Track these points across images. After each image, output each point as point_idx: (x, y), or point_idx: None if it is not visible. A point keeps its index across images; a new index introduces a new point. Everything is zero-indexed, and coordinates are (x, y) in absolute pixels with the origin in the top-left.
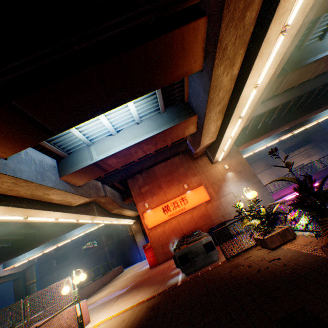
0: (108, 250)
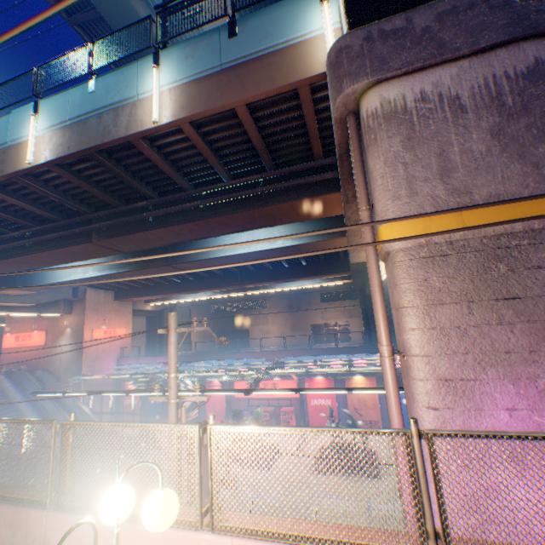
0: None
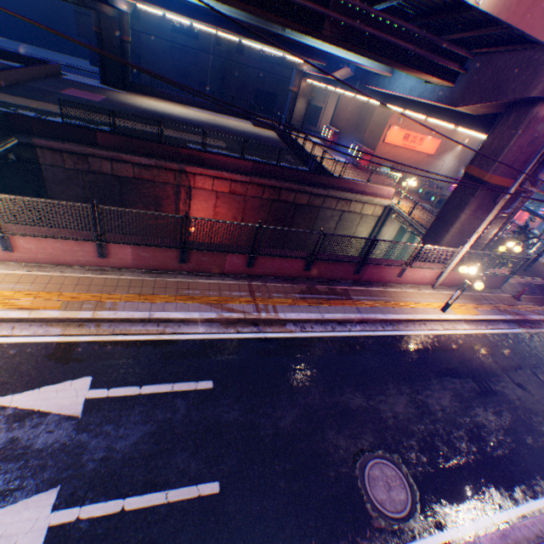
0: (212, 64)
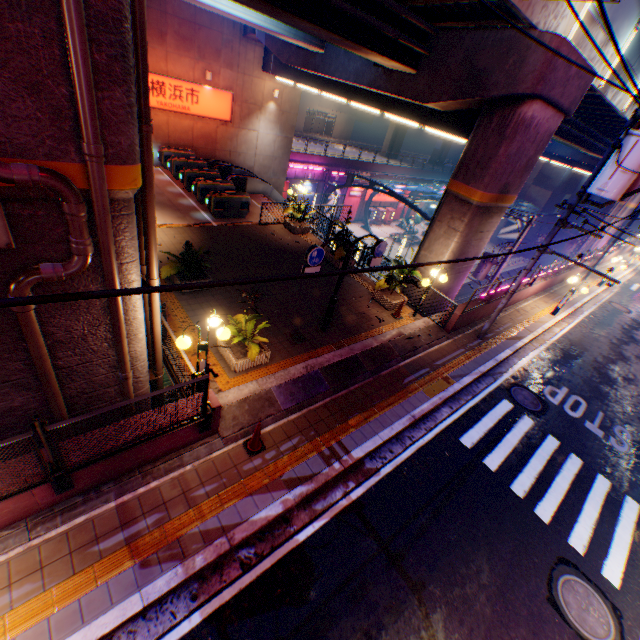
0: None
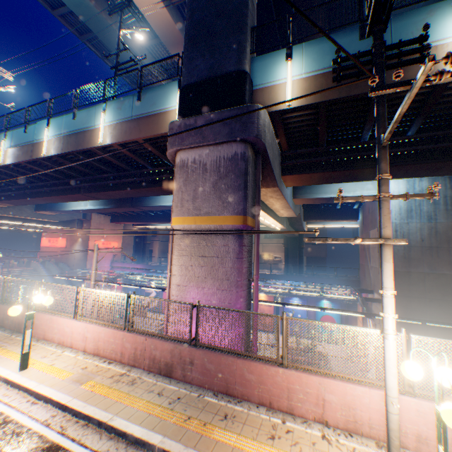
0: None
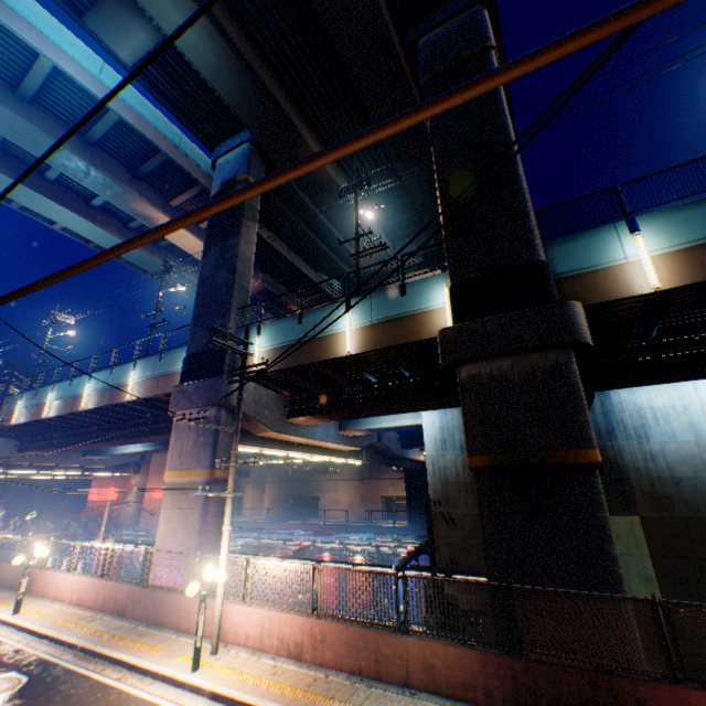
0: None
